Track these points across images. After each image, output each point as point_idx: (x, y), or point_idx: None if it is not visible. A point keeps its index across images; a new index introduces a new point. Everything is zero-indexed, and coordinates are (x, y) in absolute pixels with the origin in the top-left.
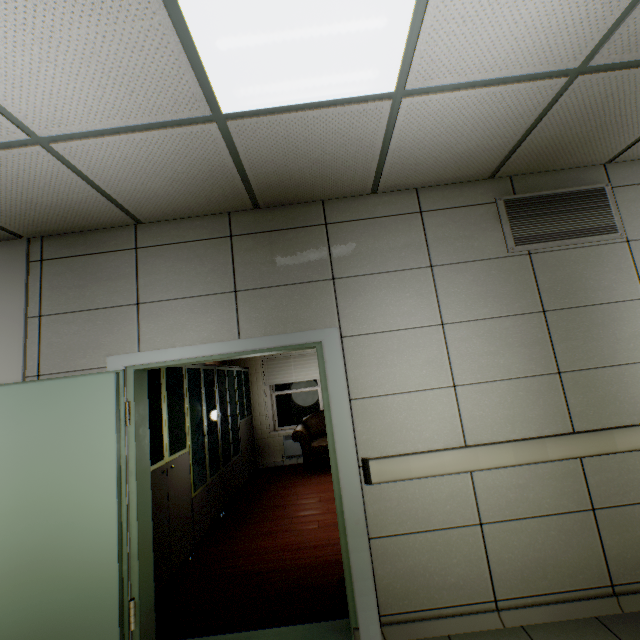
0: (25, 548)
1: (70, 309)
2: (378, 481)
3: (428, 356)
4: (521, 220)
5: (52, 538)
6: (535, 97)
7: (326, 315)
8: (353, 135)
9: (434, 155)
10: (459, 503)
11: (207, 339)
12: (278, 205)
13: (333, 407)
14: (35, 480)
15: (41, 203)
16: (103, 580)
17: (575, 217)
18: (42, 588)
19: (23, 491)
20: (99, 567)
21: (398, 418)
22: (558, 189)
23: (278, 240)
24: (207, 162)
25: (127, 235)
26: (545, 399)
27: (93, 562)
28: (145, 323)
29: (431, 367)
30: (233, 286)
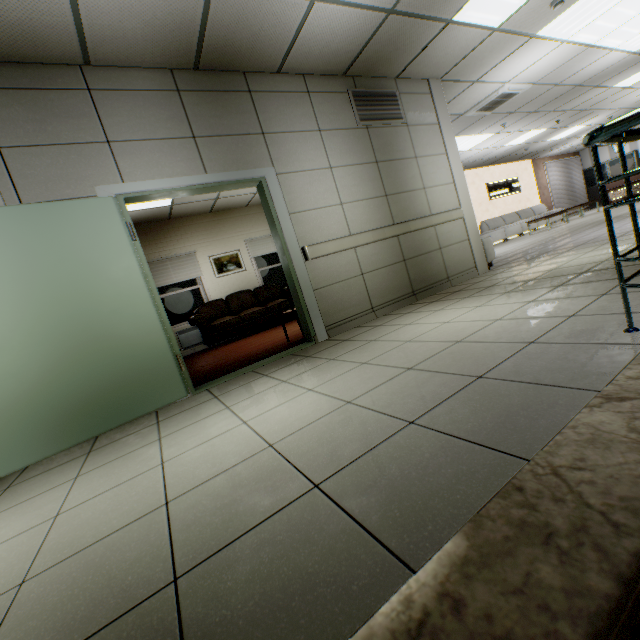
0: (82, 332)
1: (34, 143)
2: (313, 258)
3: (326, 187)
4: (361, 106)
5: (104, 322)
6: (372, 22)
7: (263, 159)
8: (283, 20)
9: (320, 49)
10: (352, 266)
11: (181, 174)
12: (212, 70)
13: (280, 219)
14: (70, 283)
15: (5, 18)
16: (156, 342)
17: (385, 108)
18: (109, 356)
19: (62, 292)
20: (150, 335)
21: (317, 224)
22: (376, 90)
23: (218, 99)
24: (183, 15)
25: (74, 75)
26: (382, 210)
27: (144, 333)
28: (121, 159)
29: (329, 193)
30: (191, 133)
